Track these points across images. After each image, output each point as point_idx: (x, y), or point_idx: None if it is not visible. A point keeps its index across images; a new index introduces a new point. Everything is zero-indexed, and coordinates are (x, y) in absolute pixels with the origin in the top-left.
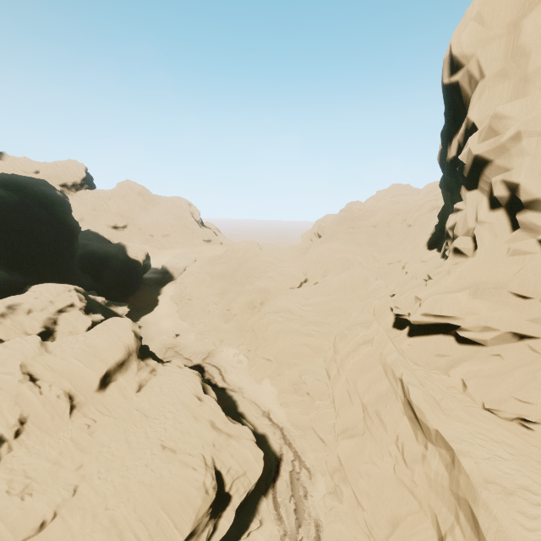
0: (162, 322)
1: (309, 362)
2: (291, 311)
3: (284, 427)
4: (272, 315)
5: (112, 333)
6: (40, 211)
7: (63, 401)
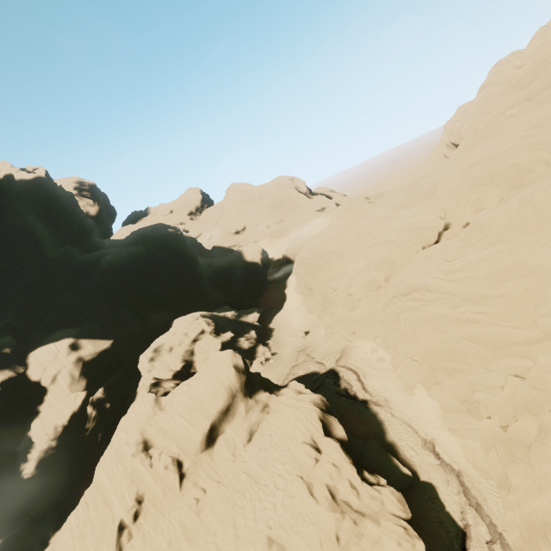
0: (292, 319)
1: (481, 366)
2: (428, 288)
3: (462, 471)
4: (400, 300)
5: (212, 375)
6: (162, 253)
7: (171, 473)
